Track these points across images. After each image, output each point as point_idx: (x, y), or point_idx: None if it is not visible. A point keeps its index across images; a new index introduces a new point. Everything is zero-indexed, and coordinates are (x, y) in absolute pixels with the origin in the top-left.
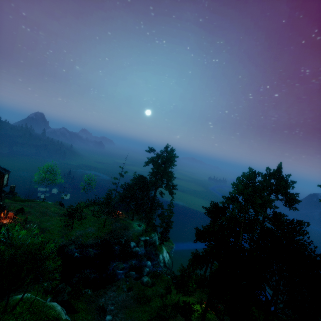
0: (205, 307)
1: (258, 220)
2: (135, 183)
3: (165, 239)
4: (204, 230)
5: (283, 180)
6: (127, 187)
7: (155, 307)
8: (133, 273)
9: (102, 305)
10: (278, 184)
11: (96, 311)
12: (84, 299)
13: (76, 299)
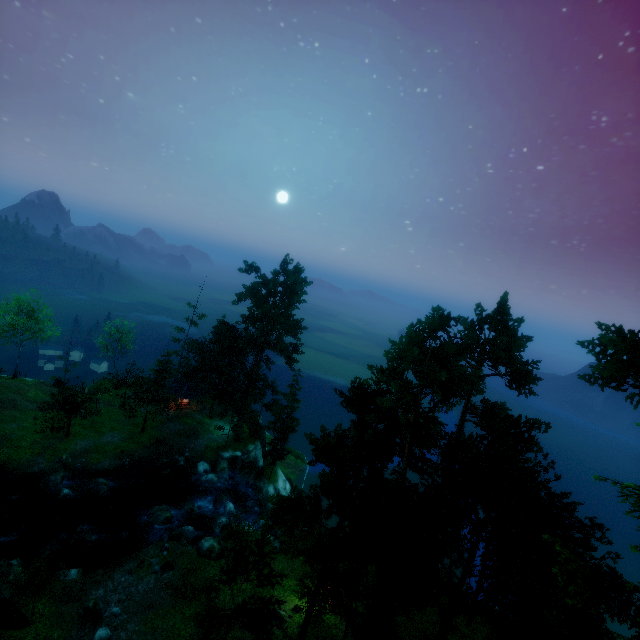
0: (308, 609)
1: (434, 421)
2: (214, 340)
3: (279, 456)
4: (311, 443)
5: (507, 333)
6: (198, 347)
7: (190, 614)
8: (190, 528)
9: (93, 606)
10: (495, 342)
11: (77, 618)
12: (52, 592)
13: (25, 597)
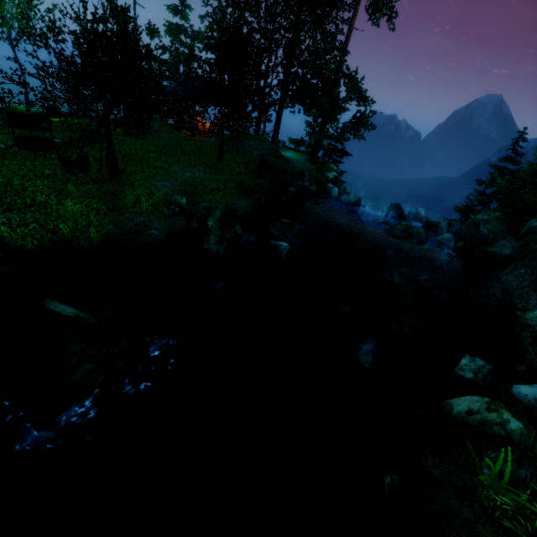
0: None
1: None
2: None
3: None
4: None
5: None
6: None
7: None
8: (450, 236)
9: None
10: None
11: None
12: None
13: None
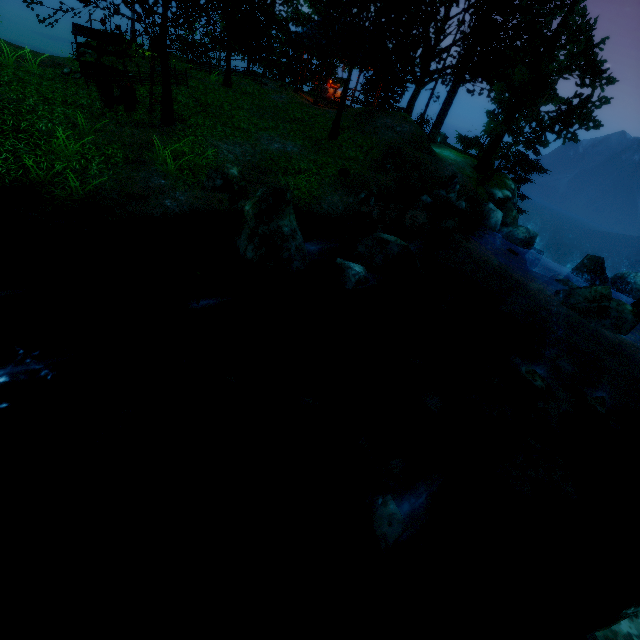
0: None
1: None
2: None
3: None
4: None
5: None
6: None
7: None
8: None
9: None
10: None
11: None
12: None
13: None
